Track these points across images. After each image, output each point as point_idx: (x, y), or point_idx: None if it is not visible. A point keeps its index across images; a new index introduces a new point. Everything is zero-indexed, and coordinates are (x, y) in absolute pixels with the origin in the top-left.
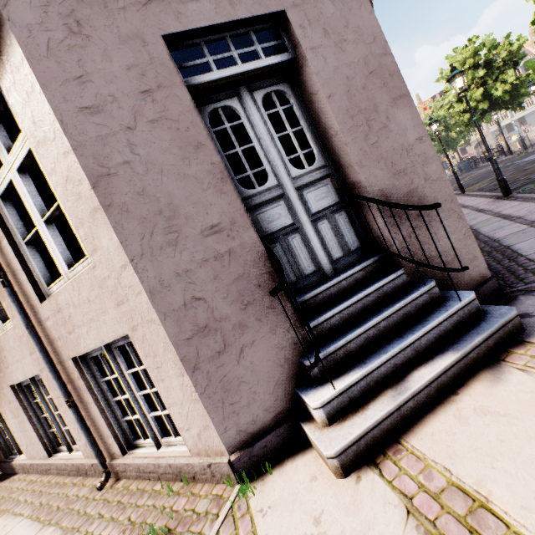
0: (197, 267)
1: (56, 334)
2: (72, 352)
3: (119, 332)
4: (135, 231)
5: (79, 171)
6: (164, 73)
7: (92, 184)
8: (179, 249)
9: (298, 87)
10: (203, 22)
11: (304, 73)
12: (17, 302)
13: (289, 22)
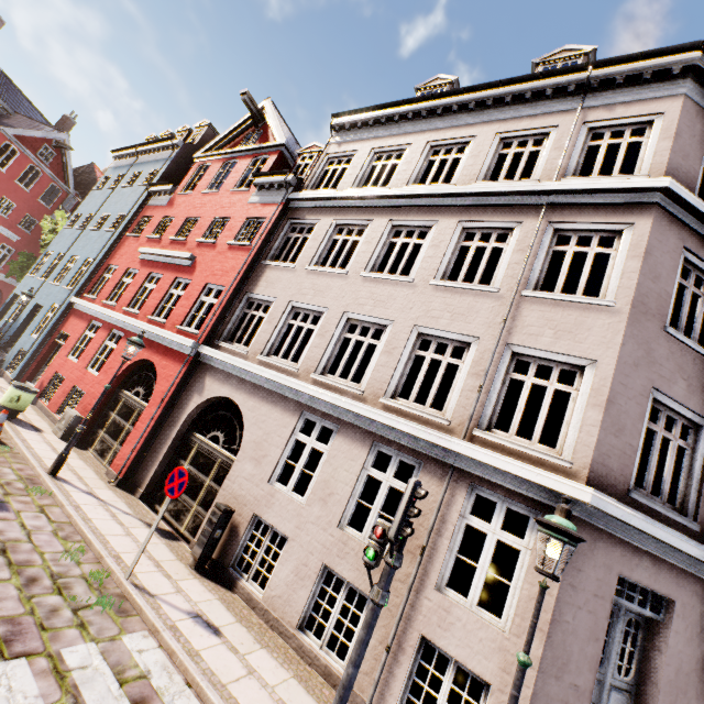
0: (556, 700)
1: (424, 611)
2: (426, 632)
3: (486, 677)
4: (549, 657)
5: (549, 608)
6: (608, 592)
7: (550, 620)
8: (556, 683)
9: (648, 627)
10: (638, 580)
11: (661, 633)
12: (419, 569)
13: (673, 607)
